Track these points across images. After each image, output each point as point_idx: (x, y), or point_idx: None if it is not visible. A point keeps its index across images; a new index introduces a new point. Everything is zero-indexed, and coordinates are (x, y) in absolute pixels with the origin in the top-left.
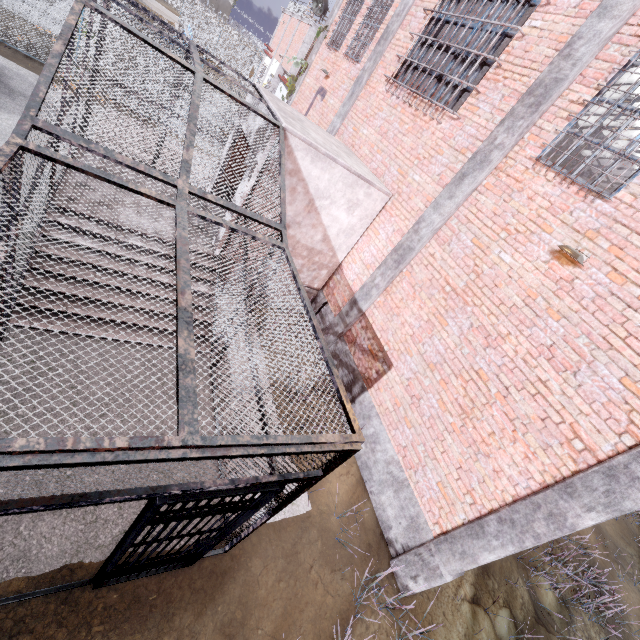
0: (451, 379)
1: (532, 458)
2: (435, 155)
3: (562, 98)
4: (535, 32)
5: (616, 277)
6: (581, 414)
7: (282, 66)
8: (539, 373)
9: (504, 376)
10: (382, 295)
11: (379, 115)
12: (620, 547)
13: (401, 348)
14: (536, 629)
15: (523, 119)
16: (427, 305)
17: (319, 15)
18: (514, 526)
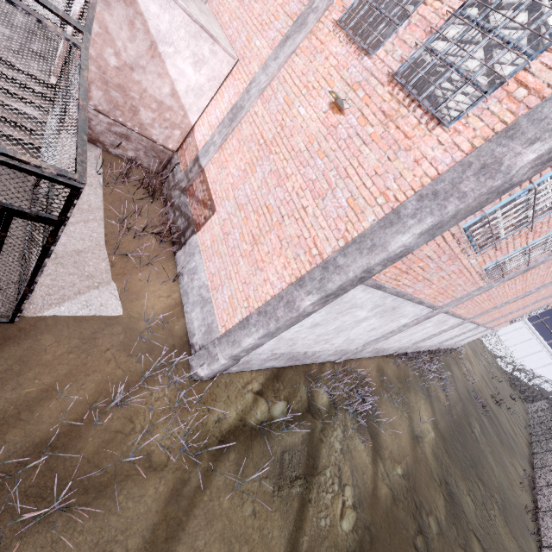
0: (251, 215)
1: (287, 266)
2: (273, 21)
3: None
4: None
5: (362, 120)
6: (321, 229)
7: None
8: (304, 202)
9: (283, 208)
10: (218, 152)
11: None
12: (393, 383)
13: (223, 195)
14: (305, 415)
15: None
16: (246, 157)
17: None
18: (266, 315)
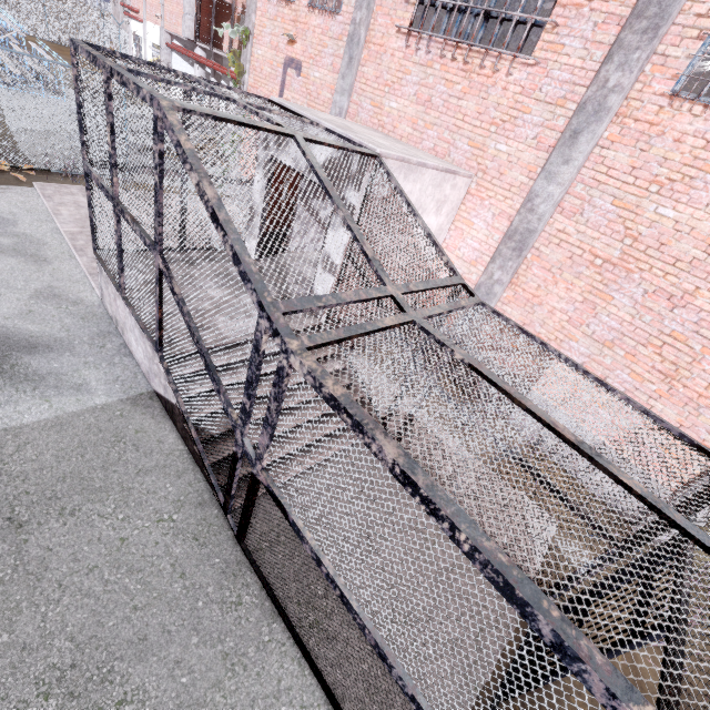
0: (639, 350)
1: None
2: (519, 115)
3: (684, 13)
4: None
5: None
6: None
7: (166, 30)
8: None
9: (706, 331)
10: (508, 289)
11: (407, 80)
12: None
13: (559, 336)
14: None
15: (639, 50)
16: (577, 285)
17: None
18: None
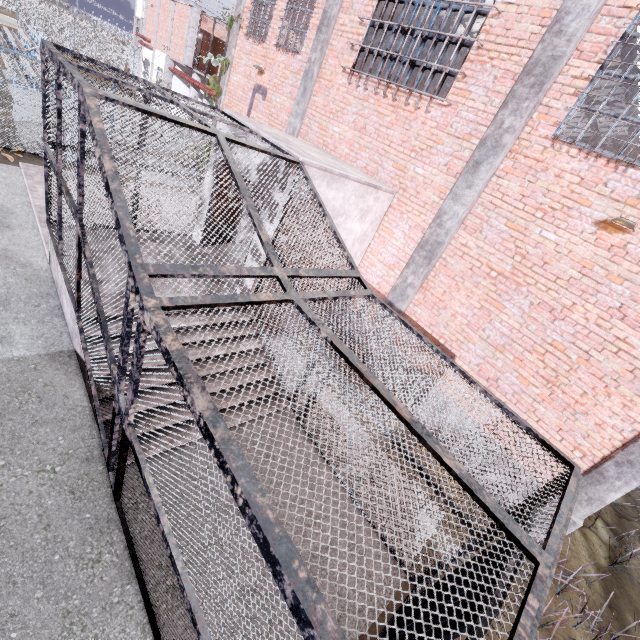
0: (525, 356)
1: (630, 406)
2: (434, 145)
3: (563, 74)
4: (512, 8)
5: None
6: None
7: (170, 57)
8: (616, 333)
9: (581, 342)
10: (419, 292)
11: (348, 110)
12: None
13: (459, 338)
14: (622, 523)
15: (528, 100)
16: (475, 293)
17: None
18: (633, 465)
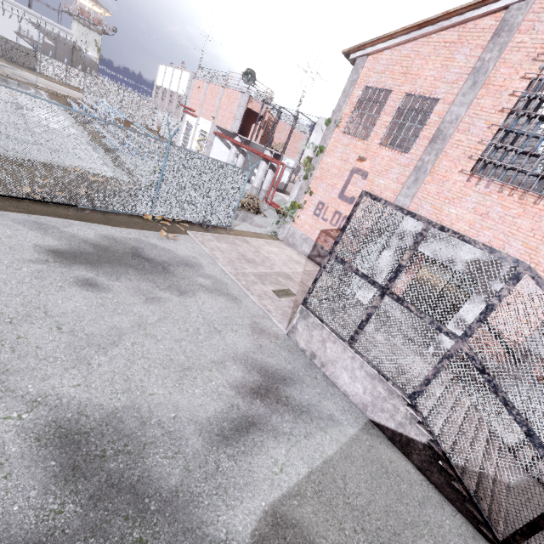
0: None
1: None
2: None
3: None
4: None
5: None
6: None
7: (216, 124)
8: None
9: None
10: None
11: (467, 199)
12: None
13: None
14: None
15: None
16: None
17: (249, 84)
18: None
